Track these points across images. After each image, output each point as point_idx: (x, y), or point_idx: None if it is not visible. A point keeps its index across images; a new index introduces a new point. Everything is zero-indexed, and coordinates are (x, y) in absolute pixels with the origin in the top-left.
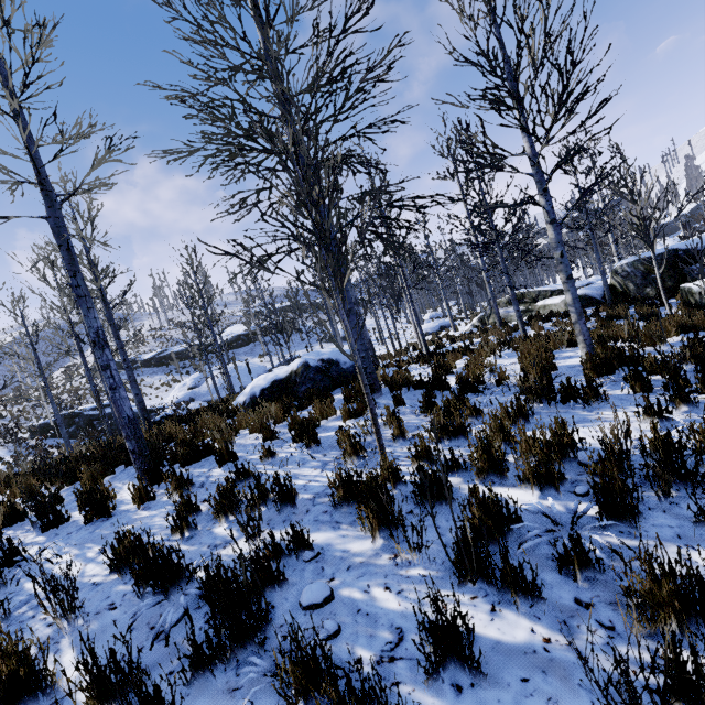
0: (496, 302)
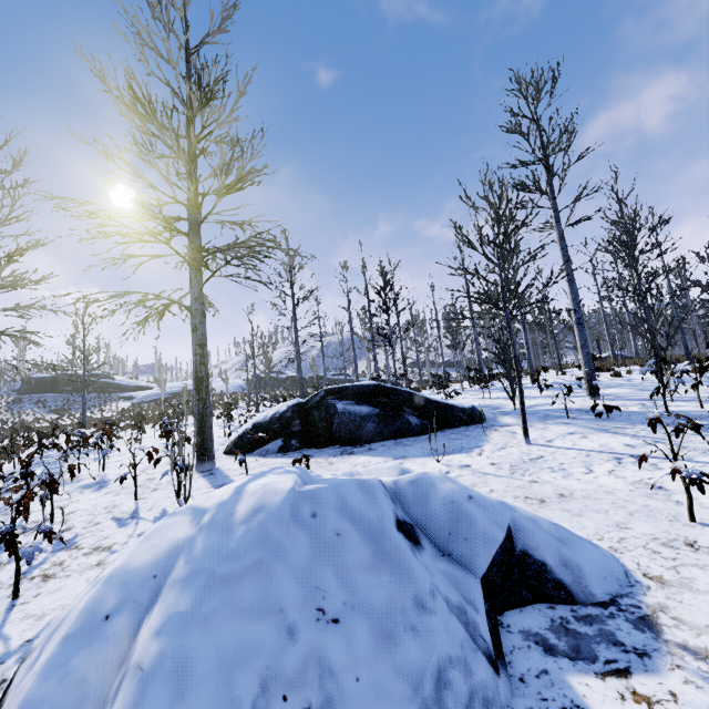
0: None
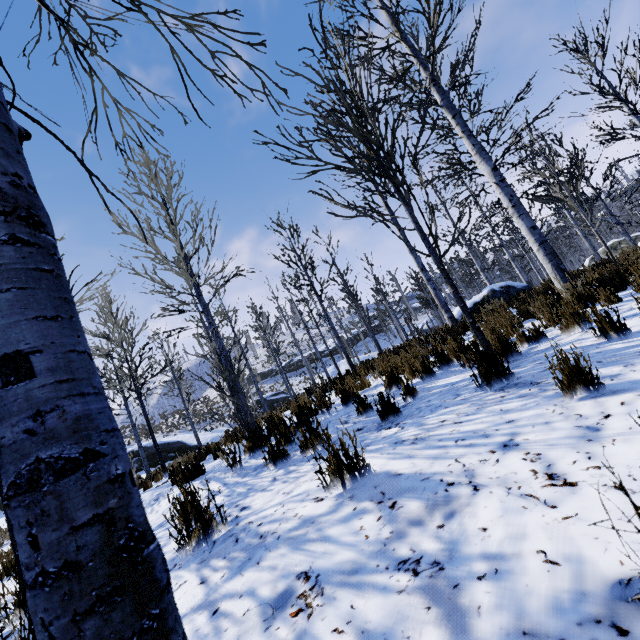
0: (596, 251)
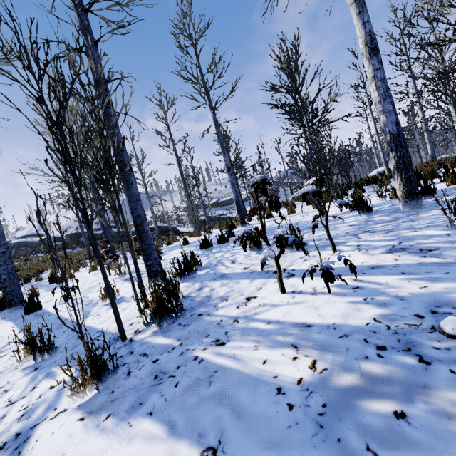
0: None
